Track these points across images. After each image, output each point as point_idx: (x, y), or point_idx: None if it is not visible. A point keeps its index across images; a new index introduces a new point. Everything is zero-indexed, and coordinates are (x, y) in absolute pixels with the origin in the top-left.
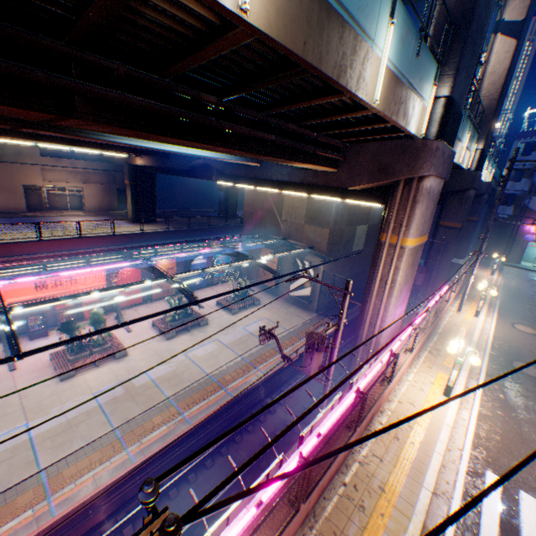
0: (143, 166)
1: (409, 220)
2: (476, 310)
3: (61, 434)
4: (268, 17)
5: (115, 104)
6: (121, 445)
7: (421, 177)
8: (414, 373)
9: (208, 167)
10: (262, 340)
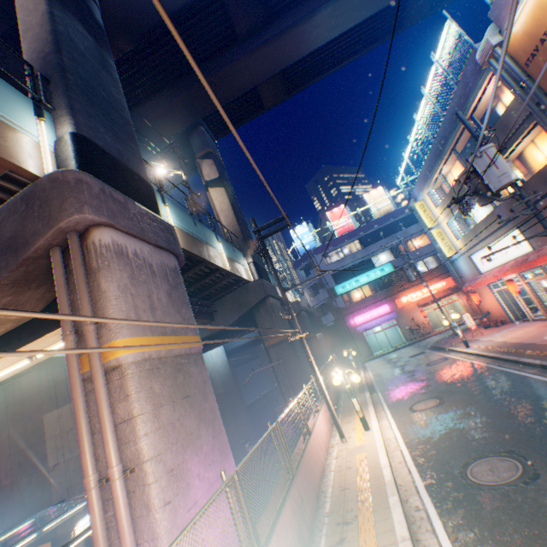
0: None
1: (100, 306)
2: (360, 417)
3: None
4: None
5: None
6: None
7: (86, 230)
8: None
9: None
10: None
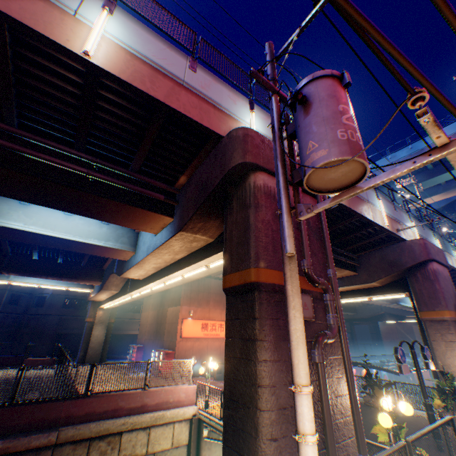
0: None
1: None
2: None
3: None
4: None
5: None
6: None
7: None
8: None
9: (381, 314)
10: None
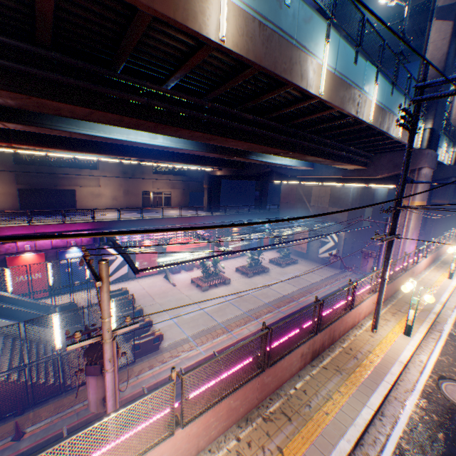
0: (217, 176)
1: (414, 191)
2: None
3: (218, 311)
4: (372, 121)
5: (305, 147)
6: (251, 318)
7: (419, 168)
8: (427, 272)
9: (270, 173)
10: (331, 259)
